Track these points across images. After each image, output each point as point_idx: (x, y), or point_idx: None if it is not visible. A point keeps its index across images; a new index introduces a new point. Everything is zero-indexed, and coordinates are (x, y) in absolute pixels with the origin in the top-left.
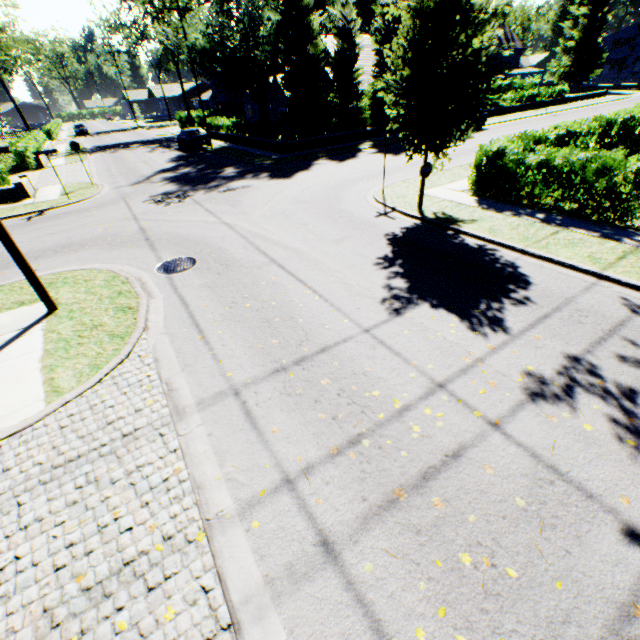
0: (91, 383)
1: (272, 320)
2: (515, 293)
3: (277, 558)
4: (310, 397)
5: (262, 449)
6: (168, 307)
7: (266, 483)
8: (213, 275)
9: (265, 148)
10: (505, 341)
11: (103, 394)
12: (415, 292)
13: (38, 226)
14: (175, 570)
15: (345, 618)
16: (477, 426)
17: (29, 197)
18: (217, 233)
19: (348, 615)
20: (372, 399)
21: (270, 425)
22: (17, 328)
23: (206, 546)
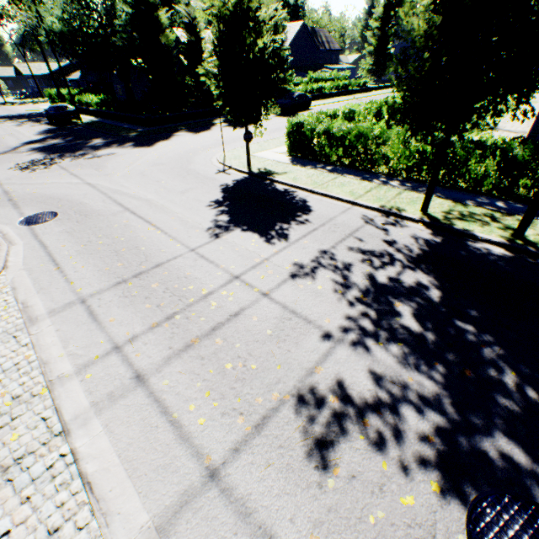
0: None
1: (120, 250)
2: (300, 217)
3: (102, 391)
4: (142, 296)
5: (100, 332)
6: (28, 250)
7: (100, 352)
8: (73, 223)
9: (132, 122)
10: (285, 247)
11: None
12: (233, 222)
13: None
14: (21, 413)
15: (145, 411)
16: (254, 297)
17: None
18: (80, 191)
19: (147, 409)
20: (188, 291)
21: (108, 317)
22: None
23: (48, 395)
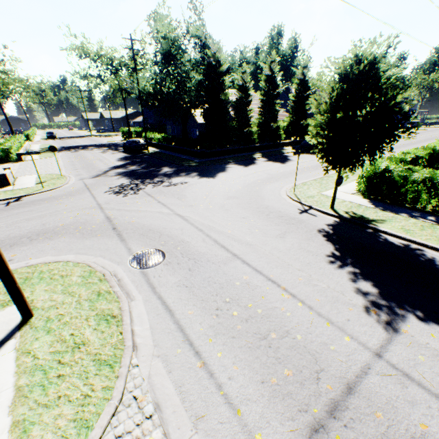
0: None
1: (269, 336)
2: None
3: None
4: None
5: None
6: (152, 313)
7: None
8: (185, 271)
9: (187, 154)
10: None
11: None
12: (389, 298)
13: (15, 211)
14: None
15: None
16: None
17: (9, 184)
18: (174, 224)
19: None
20: None
21: None
22: None
23: None
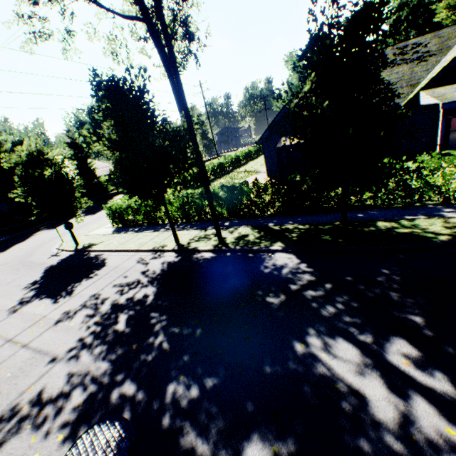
0: None
1: None
2: (93, 274)
3: None
4: None
5: None
6: None
7: None
8: None
9: (0, 234)
10: (67, 301)
11: None
12: (37, 295)
13: None
14: None
15: None
16: (15, 350)
17: None
18: None
19: None
20: None
21: None
22: None
23: None
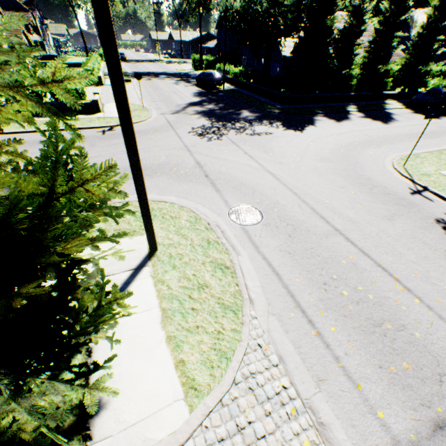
0: (227, 384)
1: (383, 325)
2: None
3: None
4: None
5: None
6: (260, 273)
7: None
8: (285, 236)
9: (267, 96)
10: None
11: (244, 407)
12: None
13: (112, 141)
14: None
15: None
16: None
17: (100, 111)
18: (266, 182)
19: None
20: None
21: None
22: (126, 267)
23: None
